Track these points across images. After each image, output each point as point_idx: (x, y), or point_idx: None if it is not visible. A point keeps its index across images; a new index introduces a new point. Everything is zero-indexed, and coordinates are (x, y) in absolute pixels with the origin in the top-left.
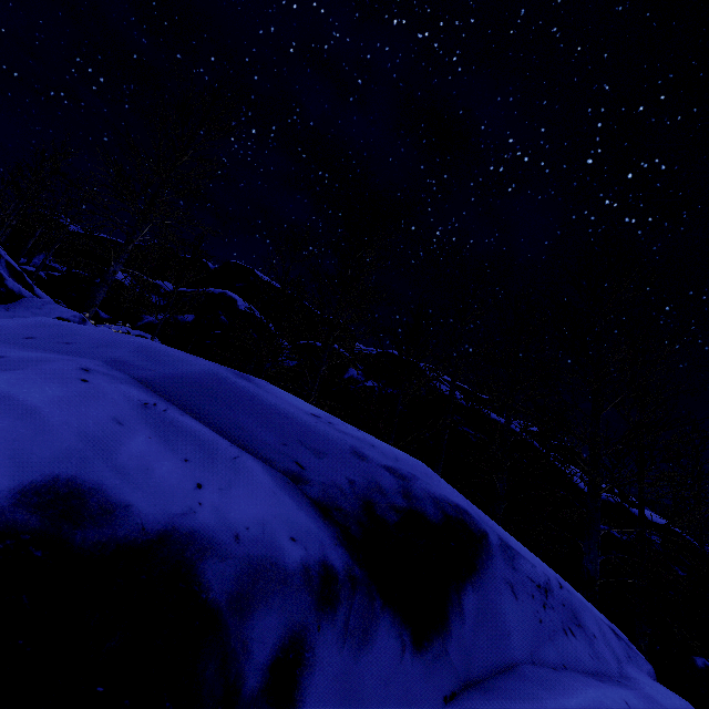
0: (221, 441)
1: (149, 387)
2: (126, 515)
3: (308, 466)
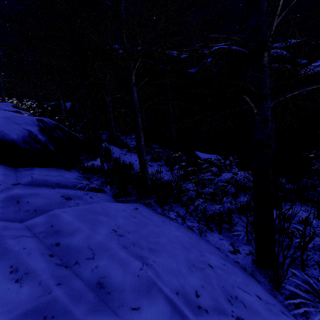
0: None
1: None
2: None
3: None
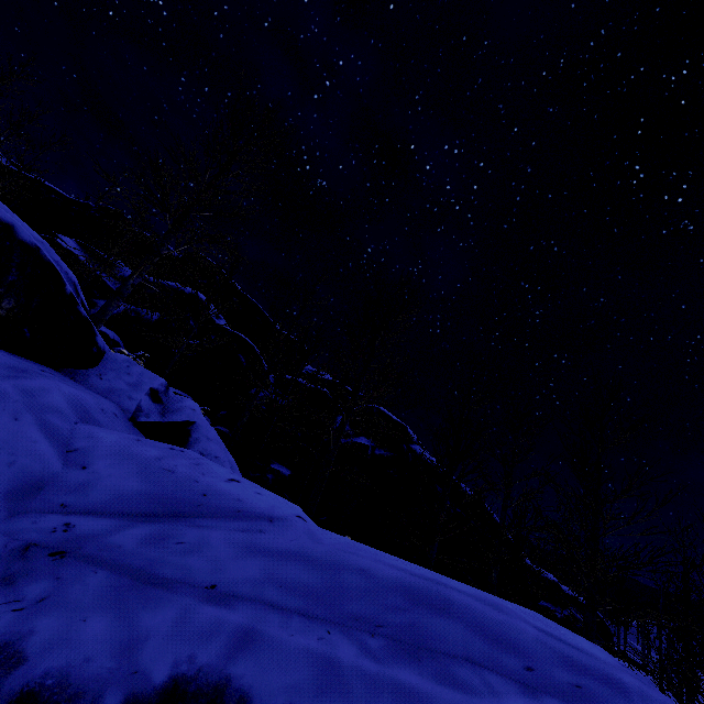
0: None
1: None
2: None
3: None
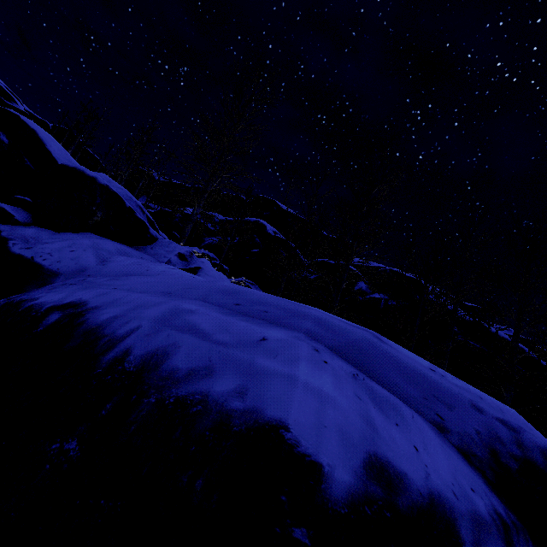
0: (399, 402)
1: (335, 353)
2: (408, 482)
3: (445, 418)
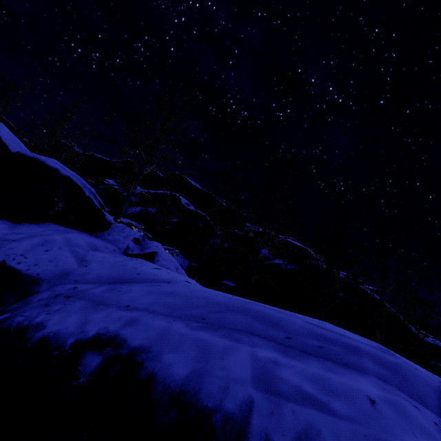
0: None
1: (403, 393)
2: None
3: None
